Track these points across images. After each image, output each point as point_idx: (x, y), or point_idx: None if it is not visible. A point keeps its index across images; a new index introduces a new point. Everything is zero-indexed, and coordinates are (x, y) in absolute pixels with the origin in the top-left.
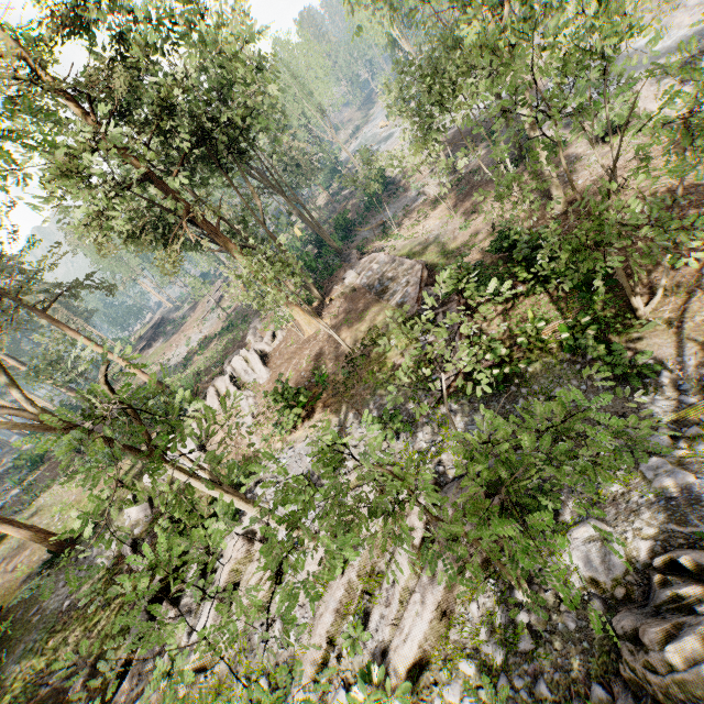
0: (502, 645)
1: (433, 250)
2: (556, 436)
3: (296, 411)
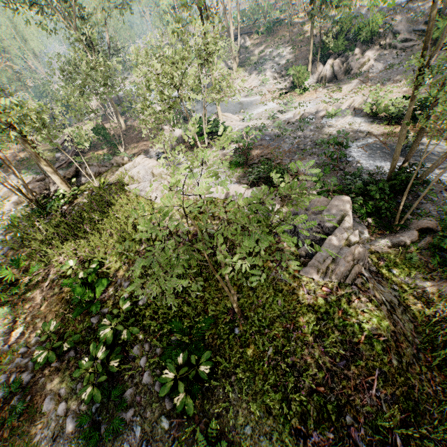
0: None
1: None
2: None
3: None
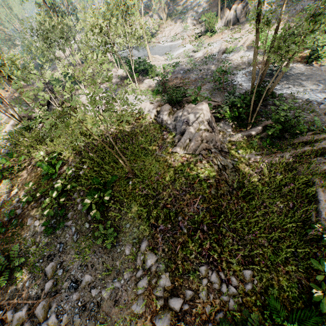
0: None
1: None
2: None
3: None
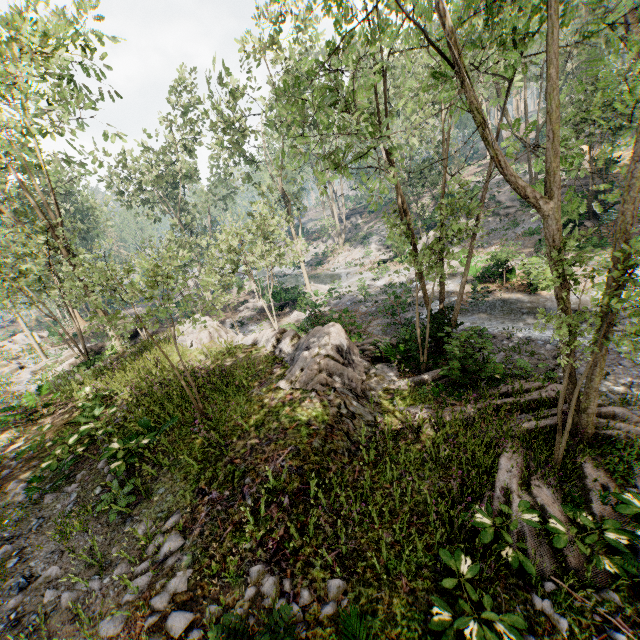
0: None
1: None
2: None
3: (56, 337)
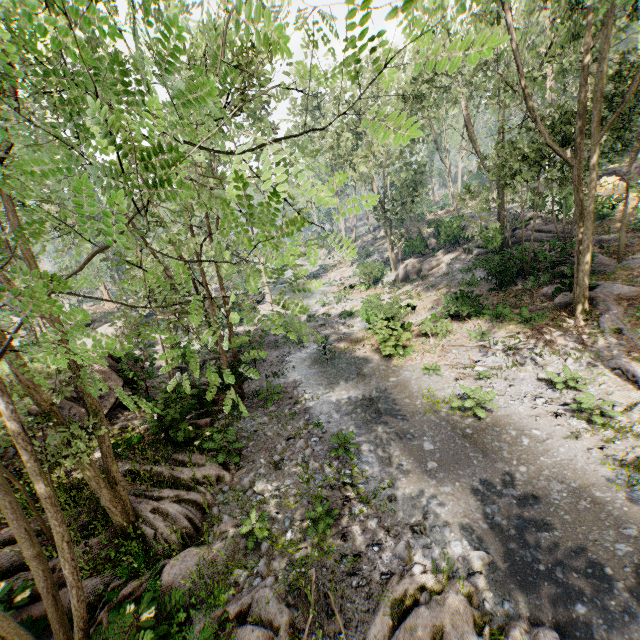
0: None
1: None
2: None
3: None
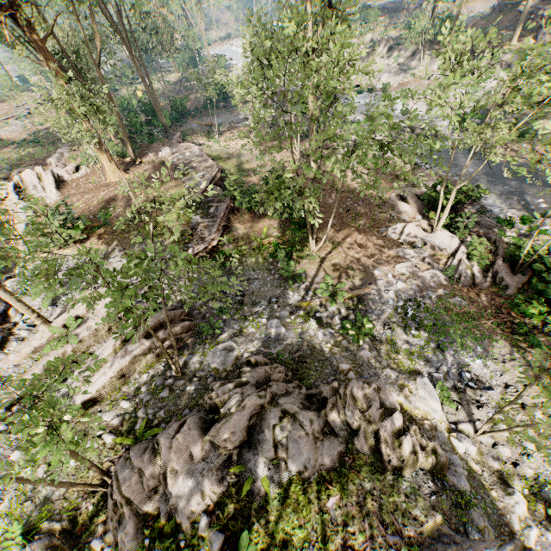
0: (151, 394)
1: (234, 163)
2: (241, 299)
3: (70, 233)
